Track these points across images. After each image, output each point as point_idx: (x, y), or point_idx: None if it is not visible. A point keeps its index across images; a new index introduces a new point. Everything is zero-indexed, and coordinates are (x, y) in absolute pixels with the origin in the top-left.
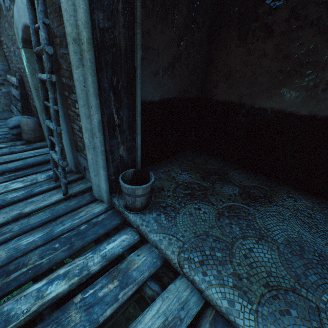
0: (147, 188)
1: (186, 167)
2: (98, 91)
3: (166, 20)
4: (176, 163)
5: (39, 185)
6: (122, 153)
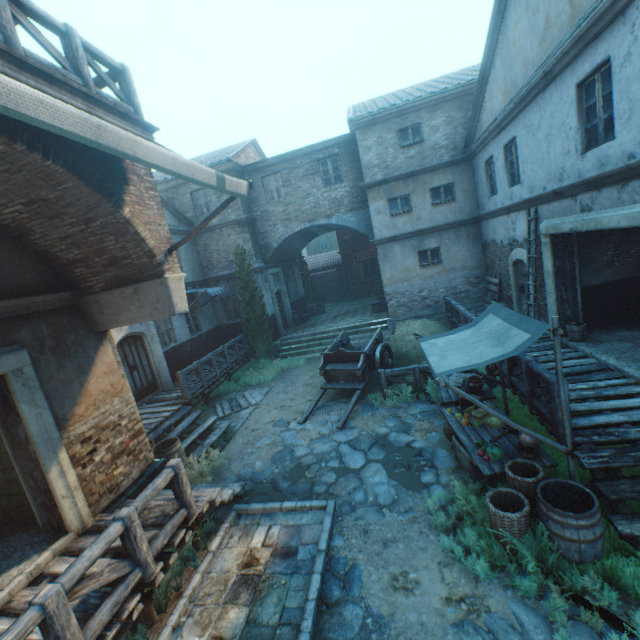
0: (580, 328)
1: (632, 329)
2: (555, 287)
3: (600, 243)
4: (623, 327)
5: None
6: (568, 314)
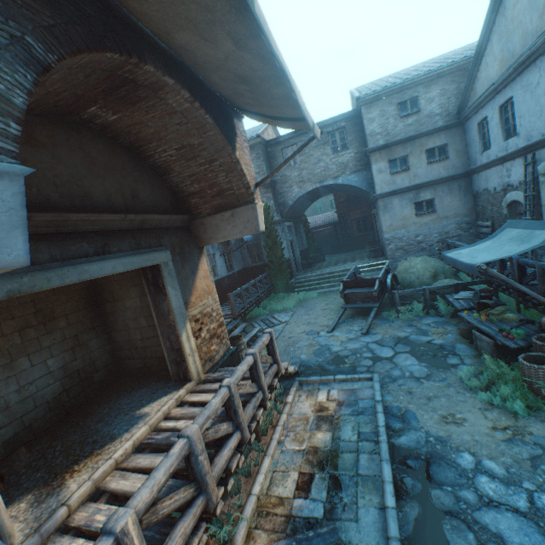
0: None
1: None
2: None
3: None
4: None
5: None
6: None
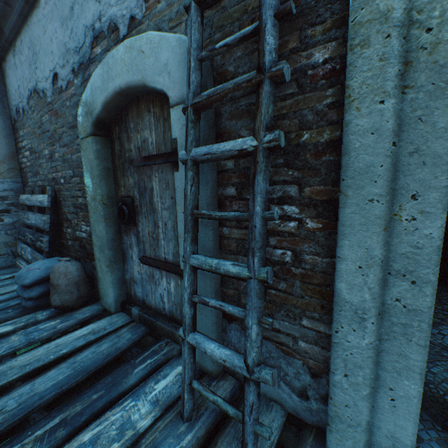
0: None
1: None
2: None
3: None
4: None
5: (151, 447)
6: None
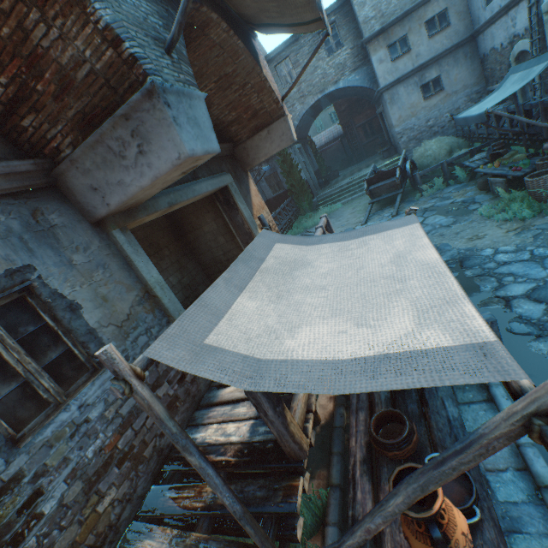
0: None
1: None
2: None
3: None
4: None
5: None
6: None
